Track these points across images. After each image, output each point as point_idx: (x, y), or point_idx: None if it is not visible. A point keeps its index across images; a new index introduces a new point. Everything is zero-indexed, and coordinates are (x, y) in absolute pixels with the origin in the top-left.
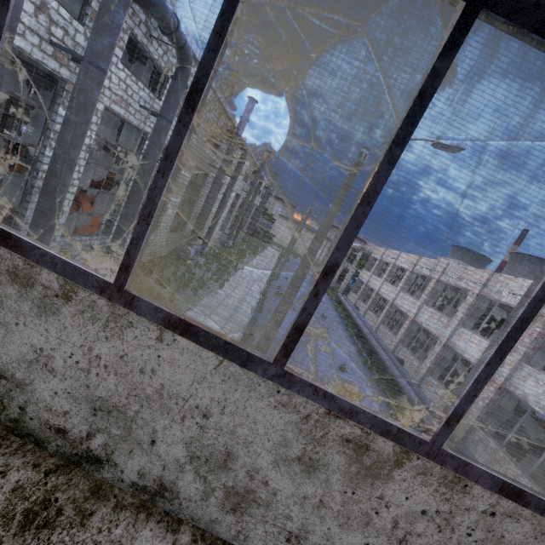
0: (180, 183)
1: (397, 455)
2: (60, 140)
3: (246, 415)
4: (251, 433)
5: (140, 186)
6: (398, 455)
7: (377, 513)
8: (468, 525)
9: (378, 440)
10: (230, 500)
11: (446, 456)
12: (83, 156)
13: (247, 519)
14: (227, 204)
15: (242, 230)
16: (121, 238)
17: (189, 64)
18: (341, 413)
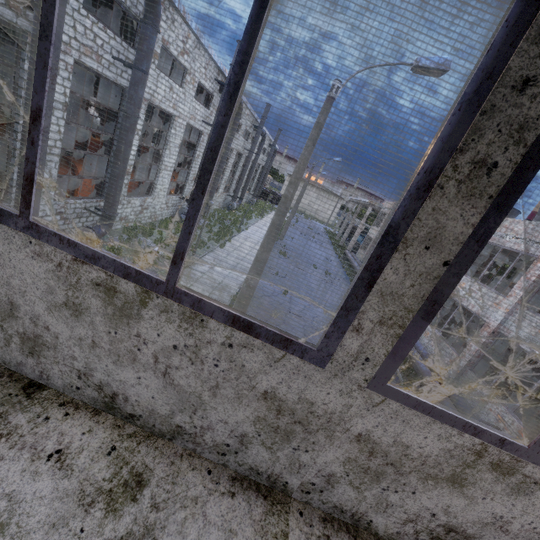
0: (171, 142)
1: (140, 295)
2: (27, 97)
3: (14, 267)
4: (23, 284)
5: (124, 145)
6: (141, 295)
7: (139, 350)
8: (214, 357)
9: (122, 282)
10: (26, 345)
11: (181, 294)
12: (61, 115)
13: (44, 360)
14: (229, 165)
15: (249, 192)
16: (113, 199)
17: (157, 3)
18: (86, 259)
